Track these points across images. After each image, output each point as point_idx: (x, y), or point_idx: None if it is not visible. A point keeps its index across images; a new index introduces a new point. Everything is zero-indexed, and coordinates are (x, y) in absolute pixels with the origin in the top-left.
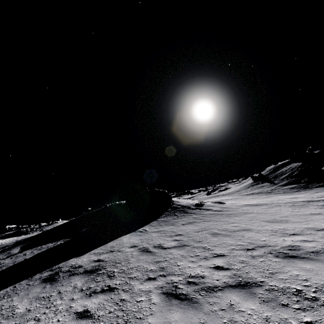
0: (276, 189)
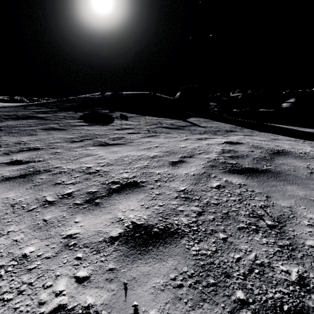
0: None
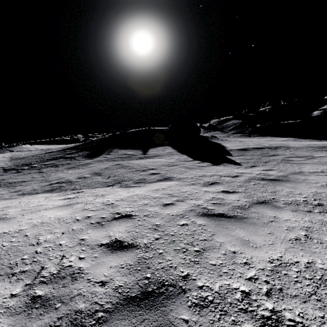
0: (230, 136)
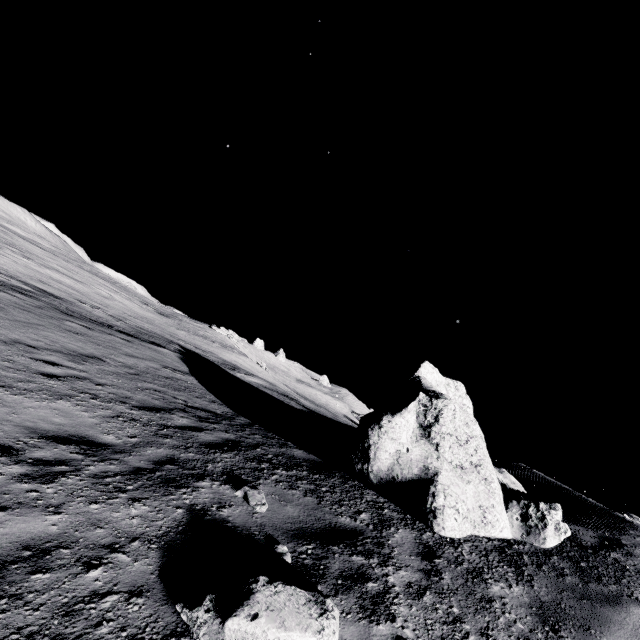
0: None
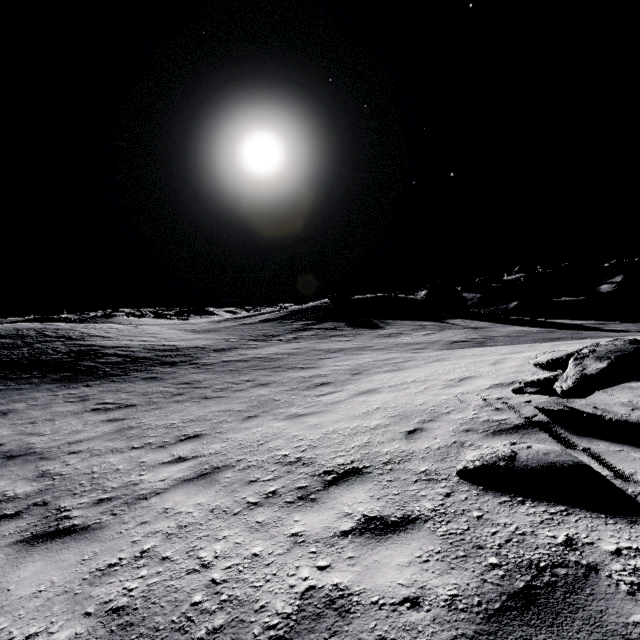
0: None
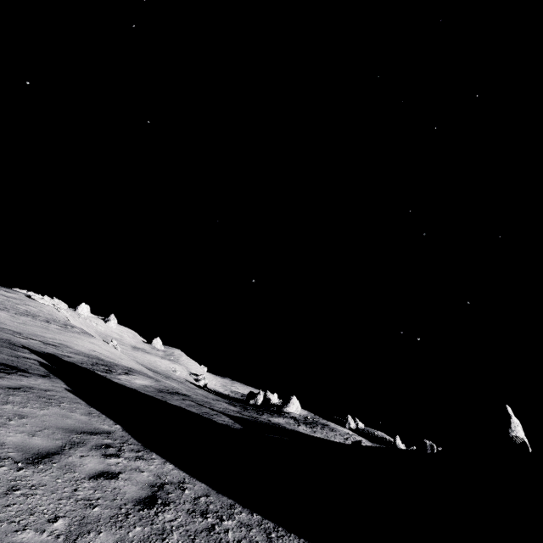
0: None
